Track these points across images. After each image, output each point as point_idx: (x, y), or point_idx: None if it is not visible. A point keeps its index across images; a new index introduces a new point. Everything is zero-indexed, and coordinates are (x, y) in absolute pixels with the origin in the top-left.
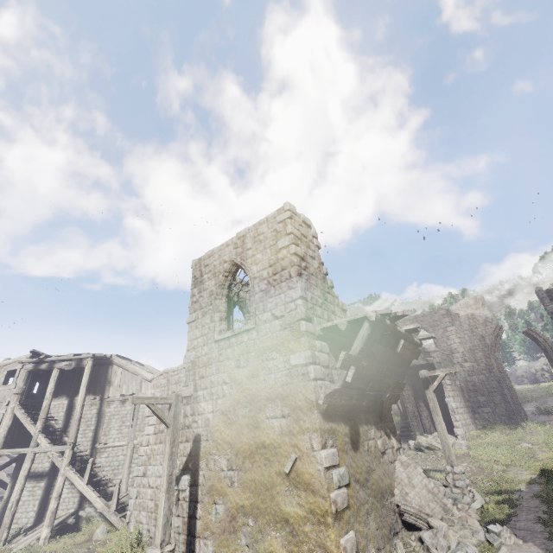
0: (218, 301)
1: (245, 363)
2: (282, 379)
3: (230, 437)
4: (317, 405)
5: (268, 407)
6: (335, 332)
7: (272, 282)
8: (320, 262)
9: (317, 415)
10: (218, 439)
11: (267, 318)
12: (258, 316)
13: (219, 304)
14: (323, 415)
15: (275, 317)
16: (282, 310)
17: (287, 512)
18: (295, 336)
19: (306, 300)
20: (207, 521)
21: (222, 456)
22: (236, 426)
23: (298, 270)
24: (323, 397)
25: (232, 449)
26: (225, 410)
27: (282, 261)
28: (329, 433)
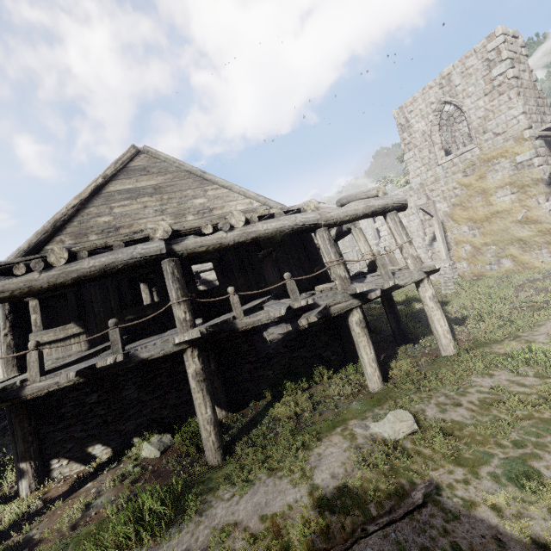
0: (433, 137)
1: (472, 172)
2: (509, 173)
3: (467, 216)
4: (541, 181)
5: (498, 192)
6: (550, 130)
7: (490, 109)
8: (529, 71)
9: (542, 186)
10: (457, 219)
11: (488, 137)
12: (479, 138)
13: (434, 139)
14: (545, 185)
15: (496, 135)
16: (504, 128)
17: (520, 237)
18: (519, 143)
19: (525, 113)
20: (459, 255)
21: (463, 226)
22: (471, 209)
23: (517, 91)
24: (548, 174)
25: (471, 221)
26: (460, 203)
27: (498, 88)
28: (549, 194)
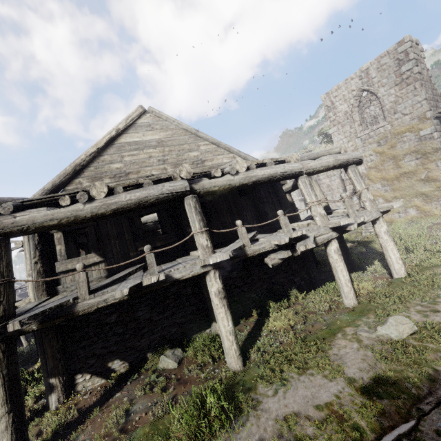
0: (353, 116)
1: (385, 143)
2: (414, 144)
3: (381, 176)
4: (439, 149)
5: (405, 158)
6: None
7: (399, 95)
8: (426, 70)
9: (440, 153)
10: (372, 178)
11: (398, 117)
12: (391, 117)
13: (355, 118)
14: None
15: (404, 115)
16: (410, 110)
17: (423, 191)
18: (422, 121)
19: (426, 100)
20: None
21: (377, 184)
22: (384, 171)
23: (420, 83)
24: None
25: (384, 180)
26: (375, 166)
27: (406, 80)
28: None
